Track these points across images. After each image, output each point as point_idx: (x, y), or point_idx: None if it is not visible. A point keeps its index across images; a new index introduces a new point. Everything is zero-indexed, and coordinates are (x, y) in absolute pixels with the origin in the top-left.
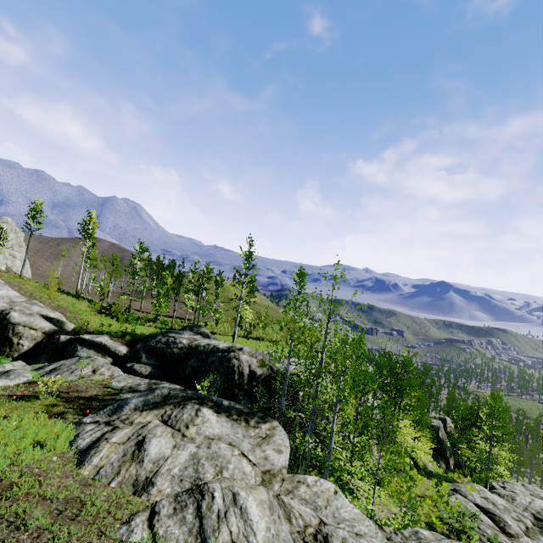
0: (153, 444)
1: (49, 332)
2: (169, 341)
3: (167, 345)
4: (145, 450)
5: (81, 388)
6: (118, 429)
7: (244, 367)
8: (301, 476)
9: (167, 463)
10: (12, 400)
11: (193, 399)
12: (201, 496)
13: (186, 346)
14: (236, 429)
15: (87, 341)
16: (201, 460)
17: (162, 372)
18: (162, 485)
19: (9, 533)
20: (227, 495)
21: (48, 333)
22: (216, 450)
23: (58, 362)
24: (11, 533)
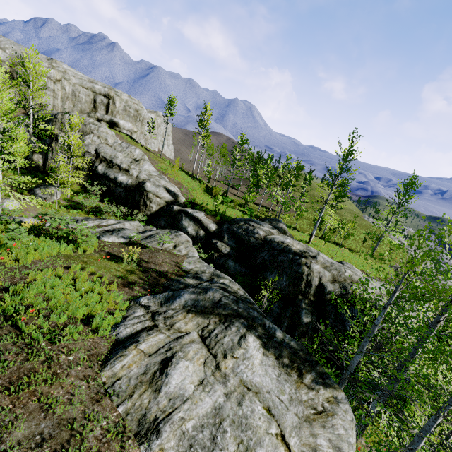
0: (178, 369)
1: (168, 201)
2: (248, 229)
3: (246, 232)
4: (167, 375)
5: (158, 260)
6: (155, 330)
7: (314, 278)
8: None
9: (183, 408)
10: (107, 258)
11: (242, 316)
12: None
13: (261, 238)
14: (282, 384)
15: (189, 214)
16: (224, 422)
17: (238, 254)
18: (167, 441)
19: None
20: None
21: (168, 202)
22: (248, 412)
23: (156, 230)
24: None
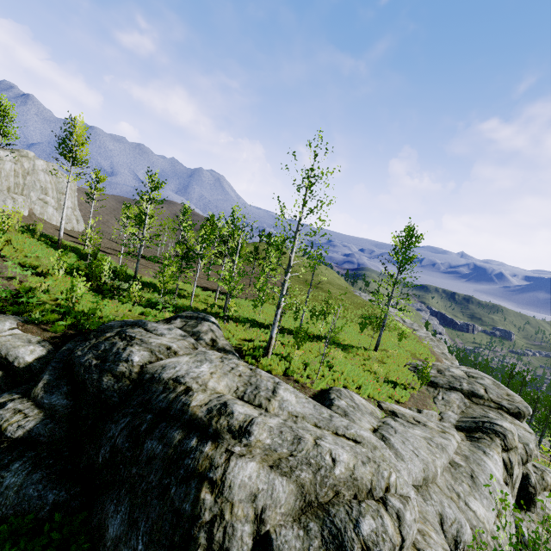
0: None
1: None
2: (111, 350)
3: (101, 361)
4: None
5: None
6: None
7: (236, 526)
8: None
9: None
10: None
11: None
12: None
13: (131, 373)
14: None
15: None
16: None
17: (63, 431)
18: None
19: None
20: None
21: None
22: None
23: None
24: None
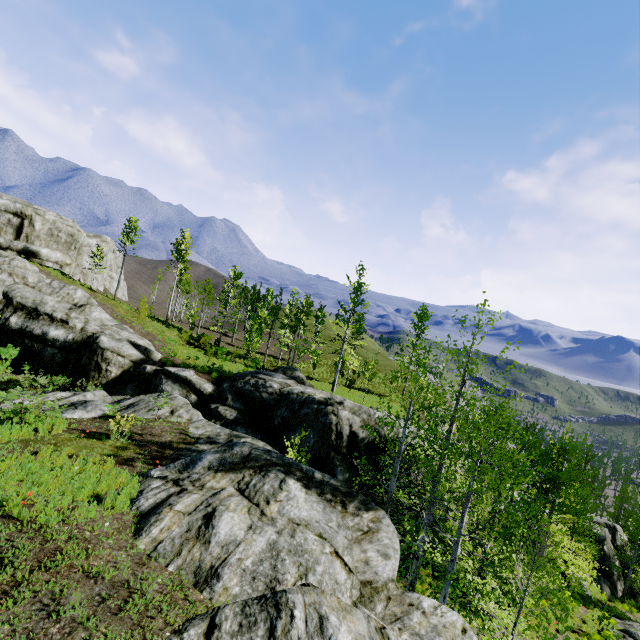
0: (223, 520)
1: (136, 360)
2: (258, 383)
3: (256, 388)
4: (213, 527)
5: (155, 430)
6: (185, 493)
7: (344, 426)
8: (414, 596)
9: (238, 550)
10: (83, 436)
11: (277, 464)
12: (276, 612)
13: (276, 392)
14: (329, 515)
15: (173, 374)
16: (281, 553)
17: (248, 418)
18: (229, 581)
19: (39, 620)
20: (312, 617)
21: (136, 361)
22: (302, 541)
23: (138, 397)
24: (41, 621)
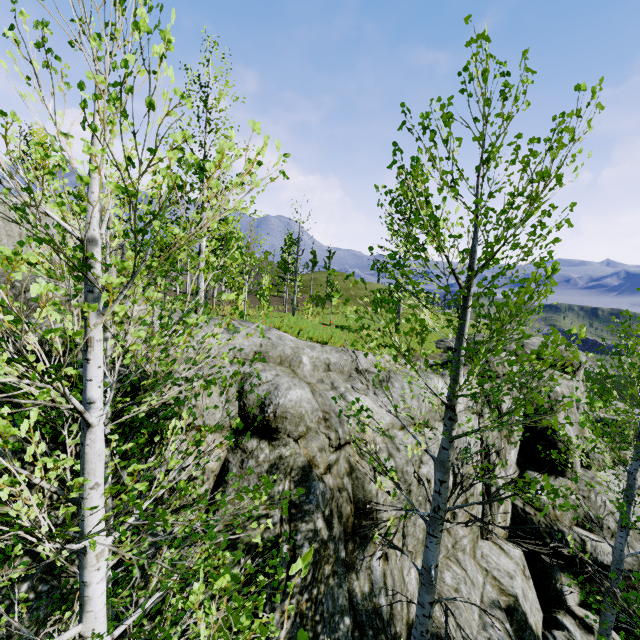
0: None
1: None
2: None
3: None
4: None
5: None
6: None
7: None
8: None
9: None
10: None
11: None
12: None
13: None
14: None
15: None
16: None
17: None
18: None
19: None
20: None
21: None
22: None
23: None
24: None
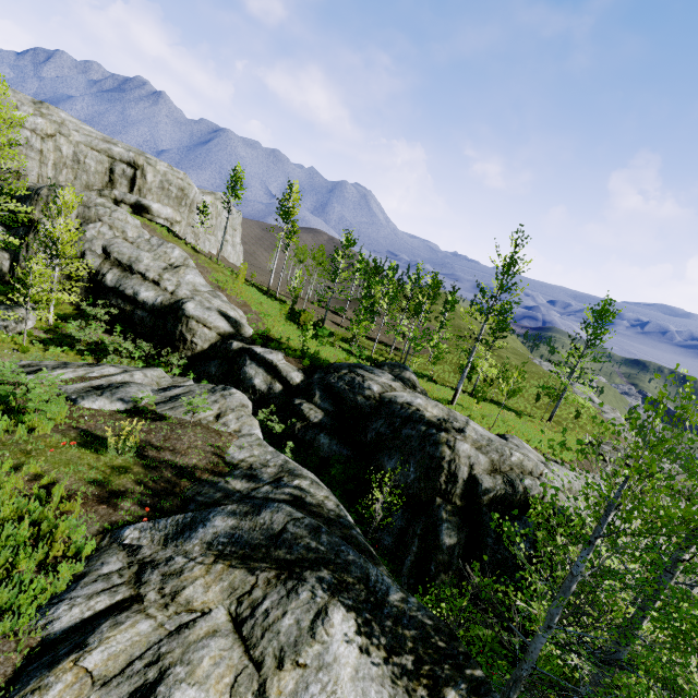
0: None
1: (224, 334)
2: (354, 381)
3: (350, 387)
4: None
5: (181, 445)
6: (133, 612)
7: (461, 466)
8: None
9: None
10: (77, 442)
11: (324, 562)
12: None
13: (375, 396)
14: None
15: (258, 356)
16: None
17: (336, 424)
18: None
19: None
20: None
21: (223, 334)
22: None
23: (189, 386)
24: None
